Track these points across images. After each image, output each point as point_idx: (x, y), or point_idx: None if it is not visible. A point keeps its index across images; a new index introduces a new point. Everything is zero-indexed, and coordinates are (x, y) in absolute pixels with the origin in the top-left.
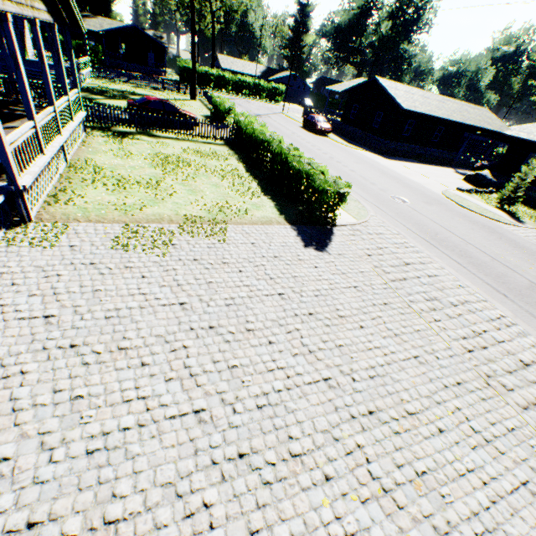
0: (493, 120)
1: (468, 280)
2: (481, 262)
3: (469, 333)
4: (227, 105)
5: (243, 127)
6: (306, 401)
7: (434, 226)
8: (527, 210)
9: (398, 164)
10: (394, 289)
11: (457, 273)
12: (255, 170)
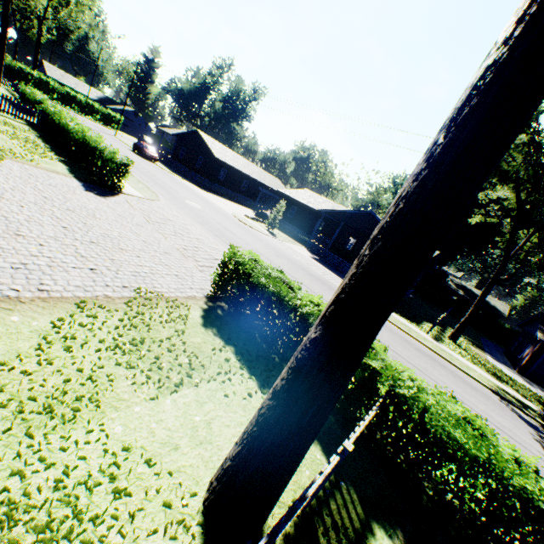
0: (282, 187)
1: (212, 237)
2: (229, 236)
3: (191, 246)
4: (39, 97)
5: (51, 114)
6: (42, 227)
7: (210, 219)
8: (286, 236)
9: (210, 194)
10: (151, 223)
11: (207, 233)
12: (58, 149)
